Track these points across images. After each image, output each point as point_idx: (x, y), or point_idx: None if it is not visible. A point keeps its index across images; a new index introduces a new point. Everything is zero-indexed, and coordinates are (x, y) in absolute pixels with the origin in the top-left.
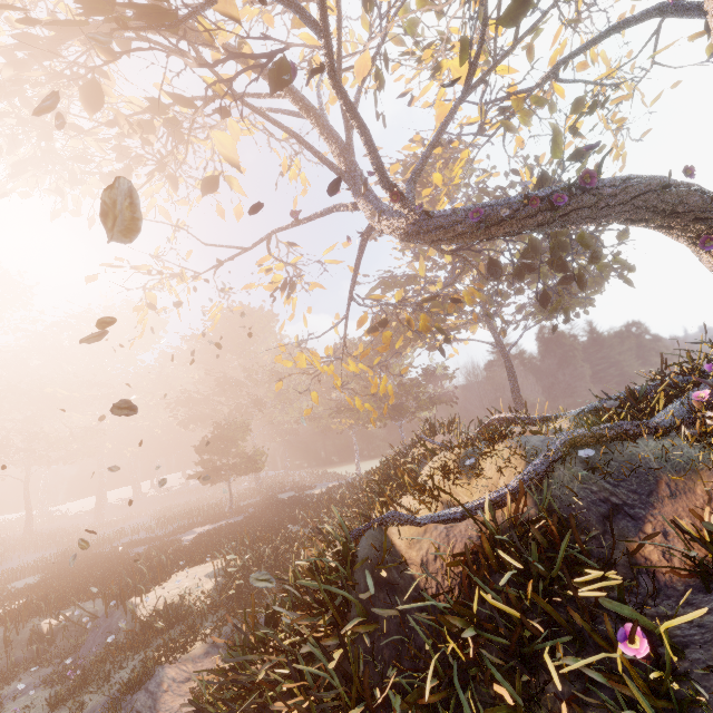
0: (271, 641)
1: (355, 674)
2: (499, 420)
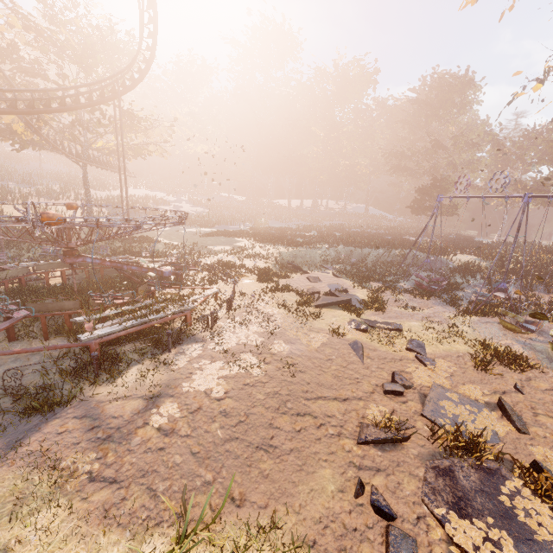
0: None
1: None
2: None
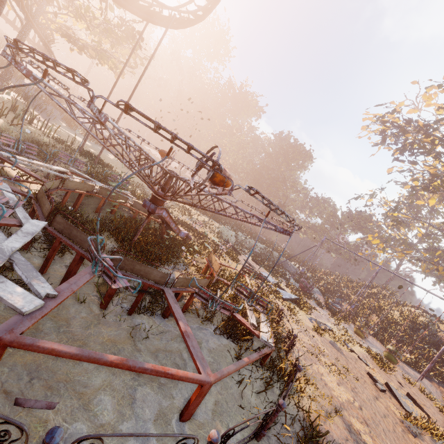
0: (386, 318)
1: (436, 340)
2: (423, 309)
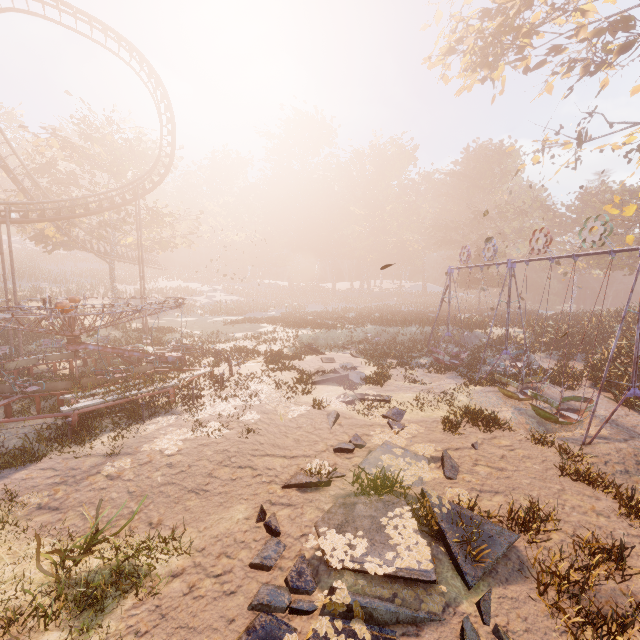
0: None
1: None
2: None
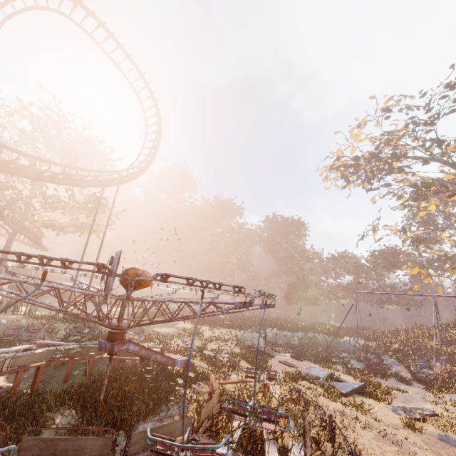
0: None
1: None
2: None
